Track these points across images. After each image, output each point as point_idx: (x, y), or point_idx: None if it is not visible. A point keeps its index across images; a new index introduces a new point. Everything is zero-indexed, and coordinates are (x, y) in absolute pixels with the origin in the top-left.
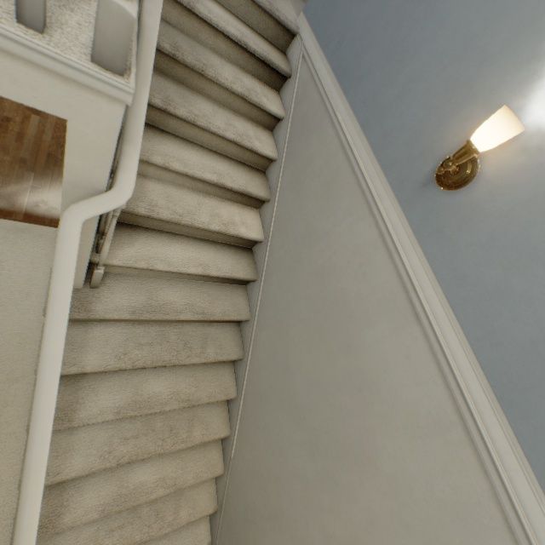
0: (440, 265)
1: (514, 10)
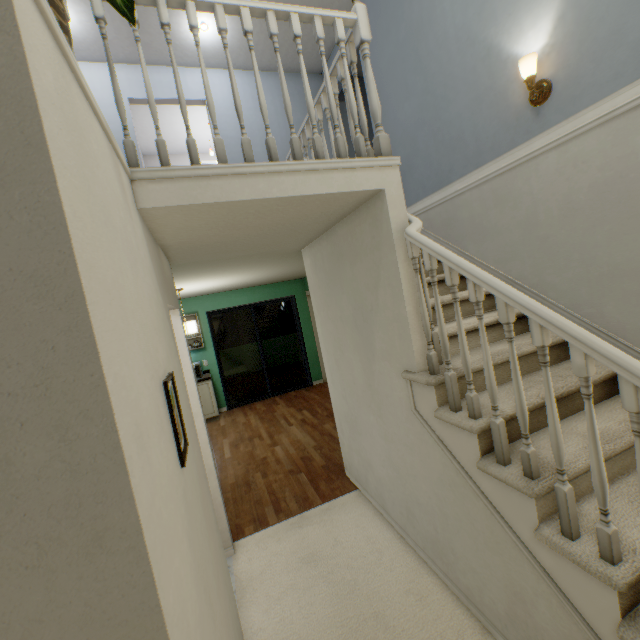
0: (599, 94)
1: (478, 77)
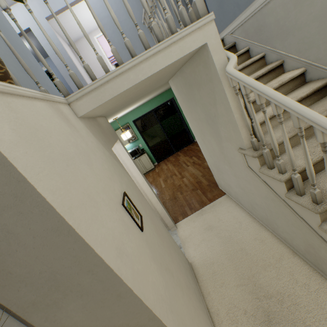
0: None
1: None
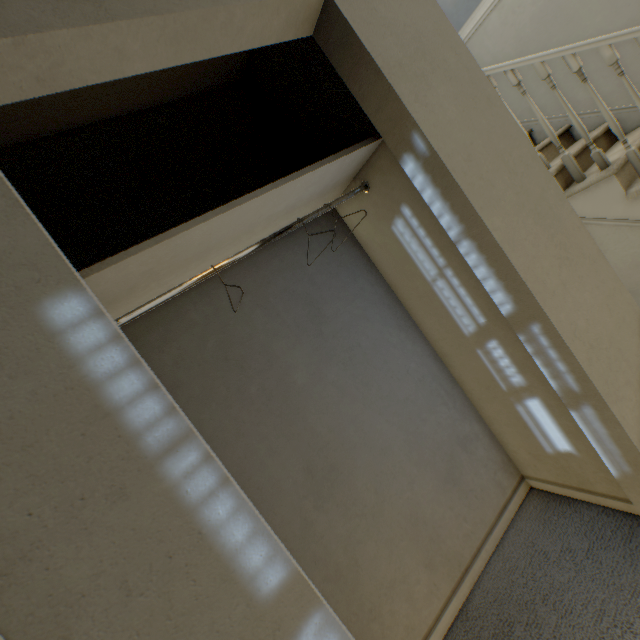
0: None
1: None
